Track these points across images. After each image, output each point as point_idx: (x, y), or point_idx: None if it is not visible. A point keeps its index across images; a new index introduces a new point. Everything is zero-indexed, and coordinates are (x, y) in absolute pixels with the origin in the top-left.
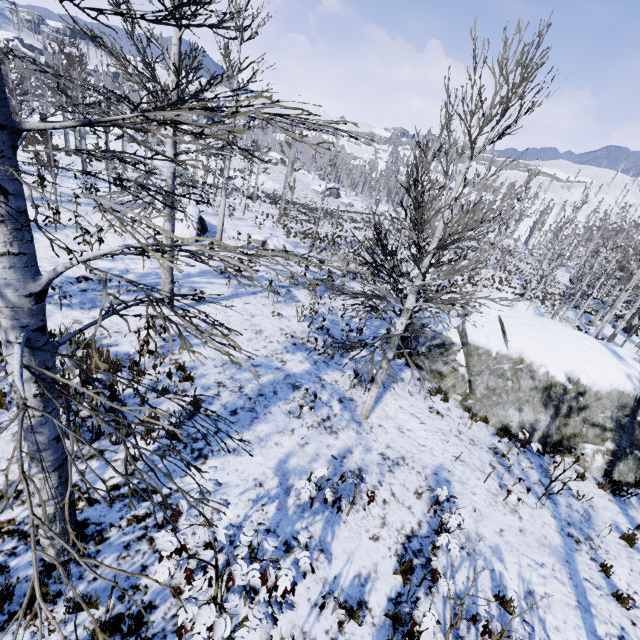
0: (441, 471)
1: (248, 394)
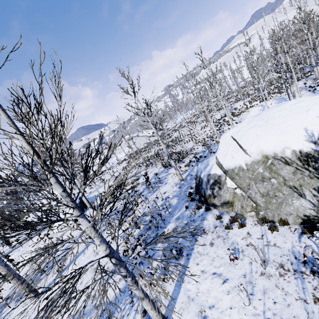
0: None
1: None
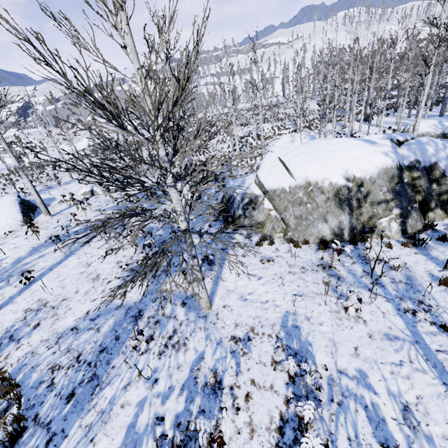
0: (288, 319)
1: (87, 360)
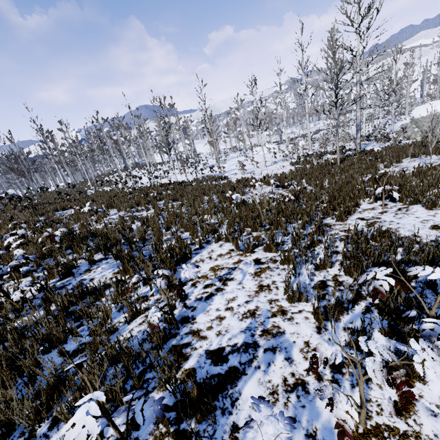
0: None
1: None
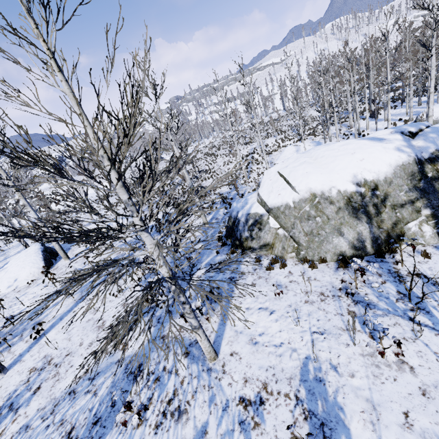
0: (308, 369)
1: (79, 436)
